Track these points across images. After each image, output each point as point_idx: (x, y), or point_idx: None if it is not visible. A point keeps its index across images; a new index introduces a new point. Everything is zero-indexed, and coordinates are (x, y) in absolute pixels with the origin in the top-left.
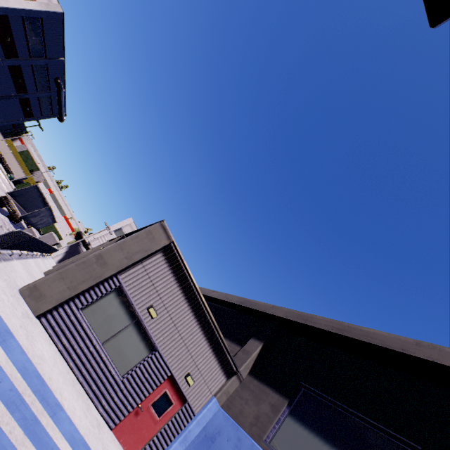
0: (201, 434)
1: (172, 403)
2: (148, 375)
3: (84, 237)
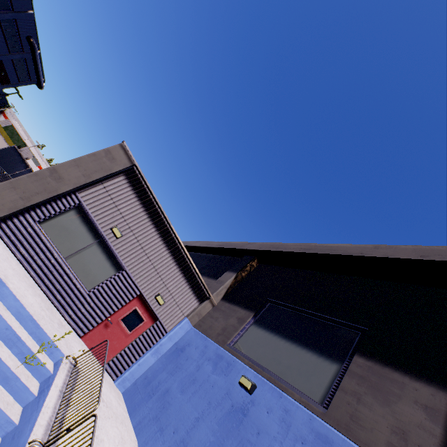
0: (173, 347)
1: (143, 320)
2: (116, 292)
3: None
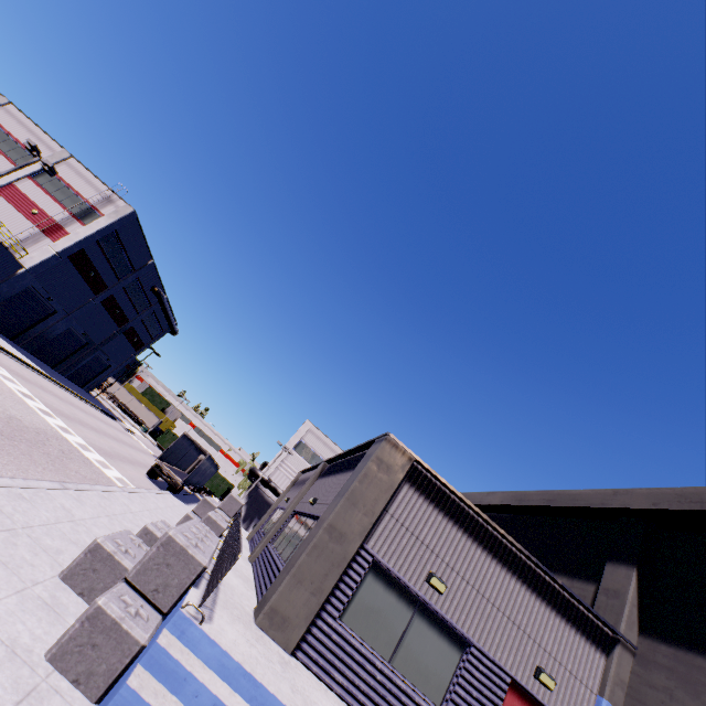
0: None
1: None
2: (477, 693)
3: (259, 474)
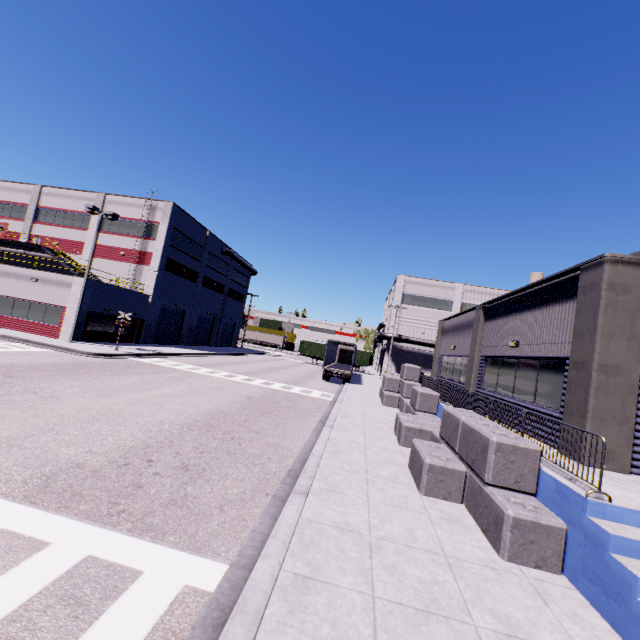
0: None
1: None
2: None
3: (388, 336)
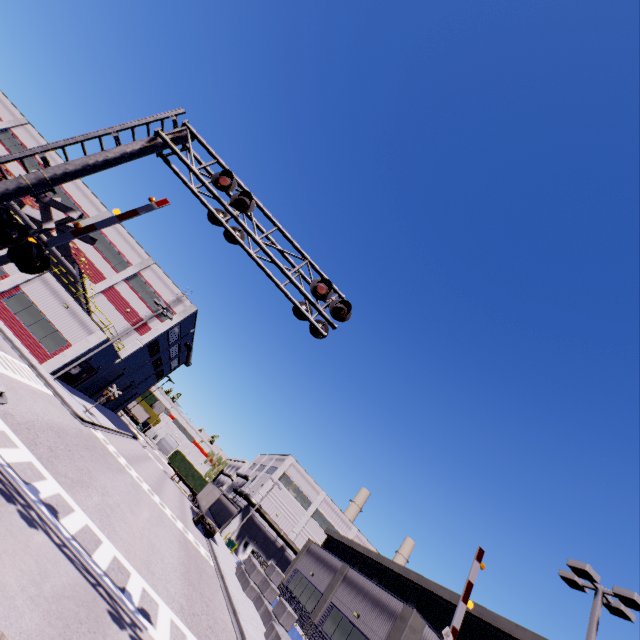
0: None
1: None
2: None
3: (253, 501)
